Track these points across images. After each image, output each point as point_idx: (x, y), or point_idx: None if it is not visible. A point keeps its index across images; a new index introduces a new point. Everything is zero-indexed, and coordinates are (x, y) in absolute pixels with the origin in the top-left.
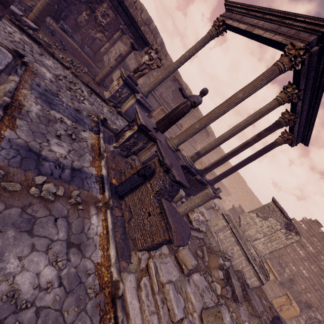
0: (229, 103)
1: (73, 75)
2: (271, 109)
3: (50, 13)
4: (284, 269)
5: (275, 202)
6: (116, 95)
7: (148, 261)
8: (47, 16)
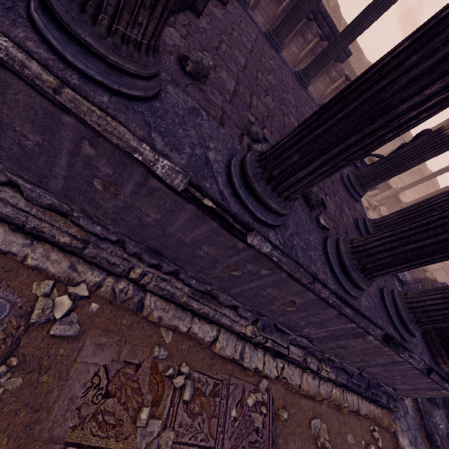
0: None
1: None
2: None
3: None
4: None
5: None
6: None
7: None
8: None
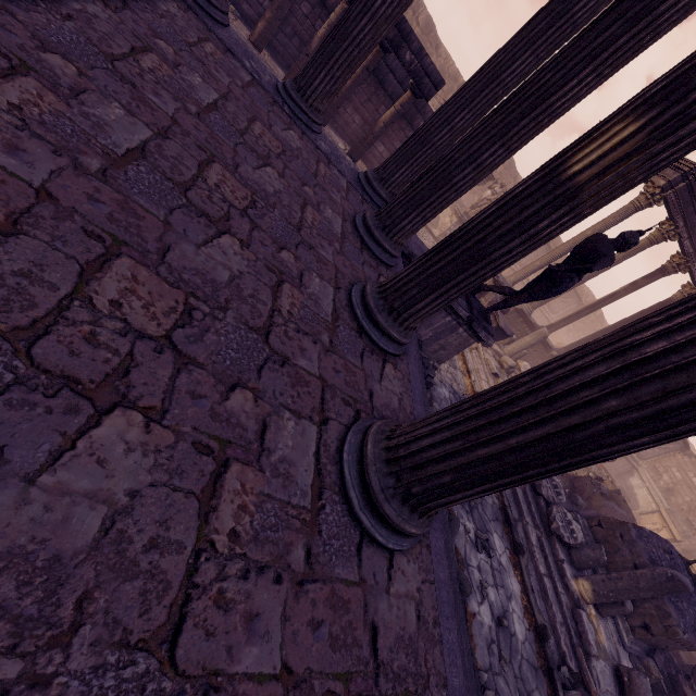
0: (575, 240)
1: None
2: (639, 249)
3: None
4: (695, 531)
5: None
6: (447, 234)
7: (477, 345)
8: None
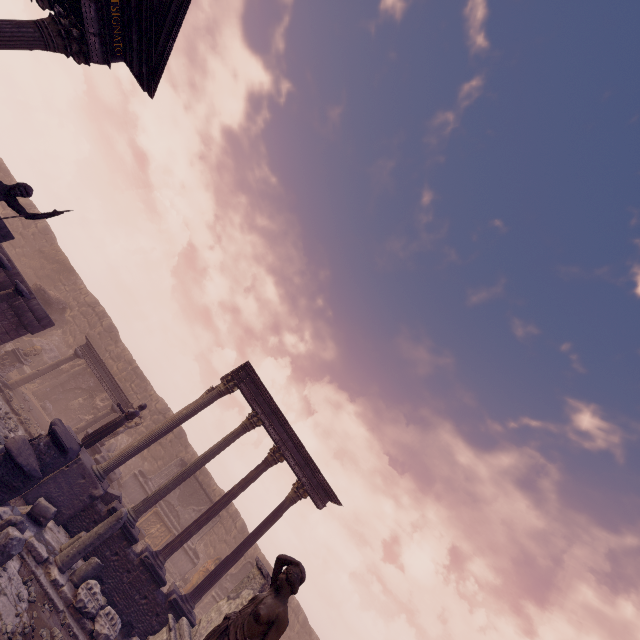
0: (173, 418)
1: (19, 421)
2: (235, 433)
3: (38, 394)
4: None
5: (257, 562)
6: None
7: None
8: (32, 395)
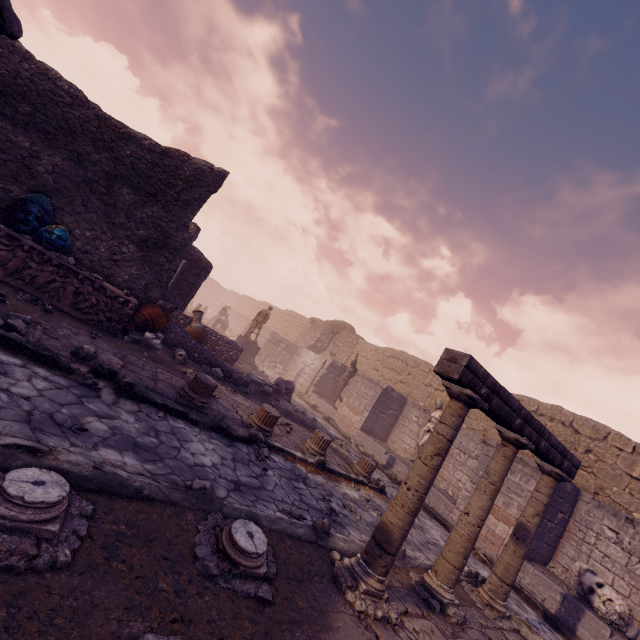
0: None
1: None
2: None
3: None
4: None
5: None
6: None
7: None
8: None
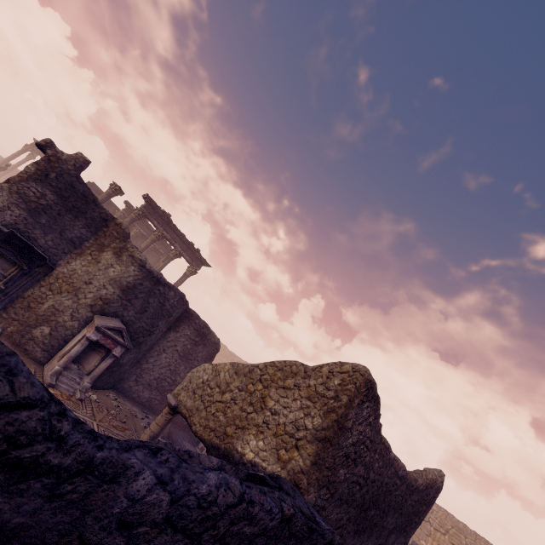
0: (3, 160)
1: None
2: None
3: None
4: None
5: None
6: None
7: None
8: None
